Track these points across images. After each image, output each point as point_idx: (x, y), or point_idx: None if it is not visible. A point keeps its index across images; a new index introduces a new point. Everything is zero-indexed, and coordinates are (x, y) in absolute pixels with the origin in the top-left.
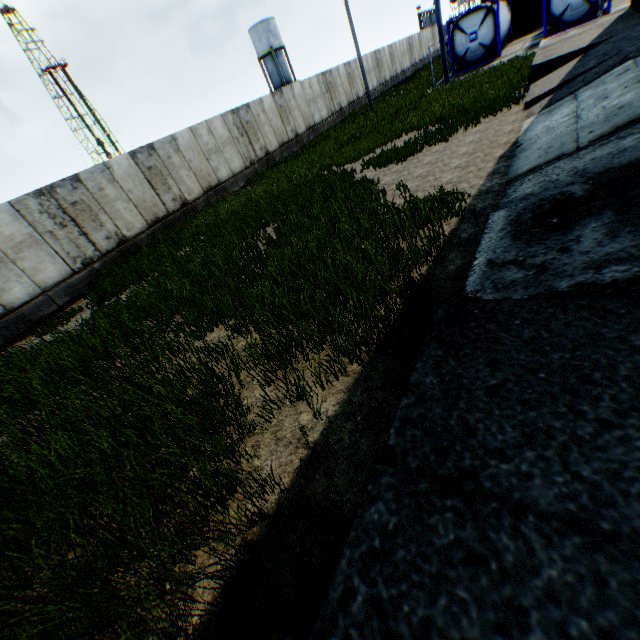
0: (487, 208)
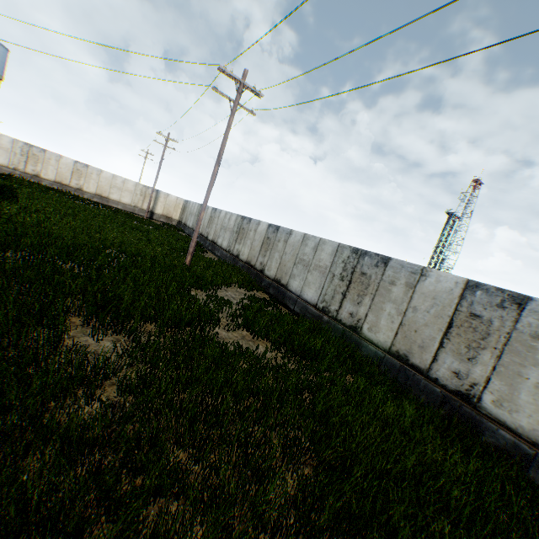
0: None
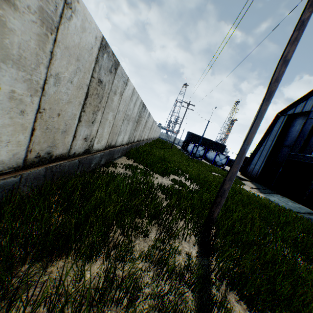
0: None
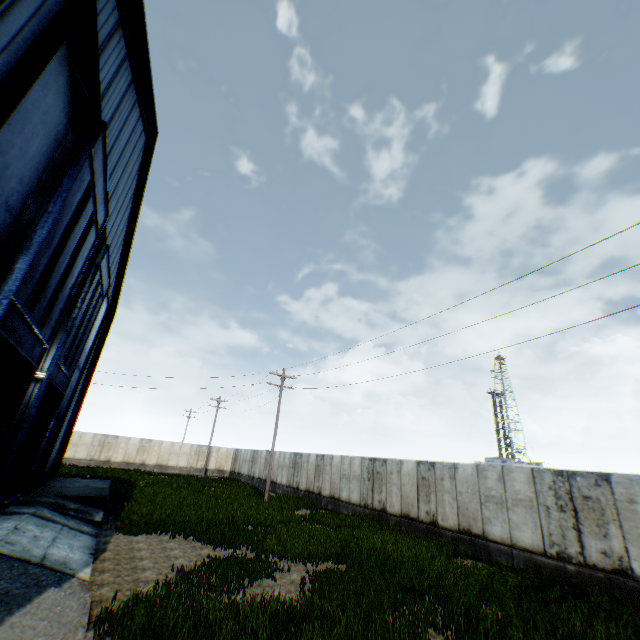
0: (105, 530)
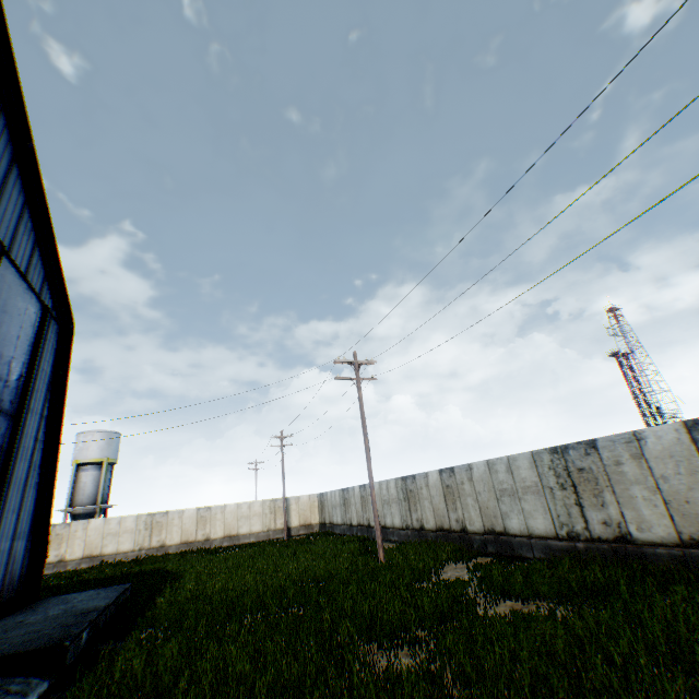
0: None
